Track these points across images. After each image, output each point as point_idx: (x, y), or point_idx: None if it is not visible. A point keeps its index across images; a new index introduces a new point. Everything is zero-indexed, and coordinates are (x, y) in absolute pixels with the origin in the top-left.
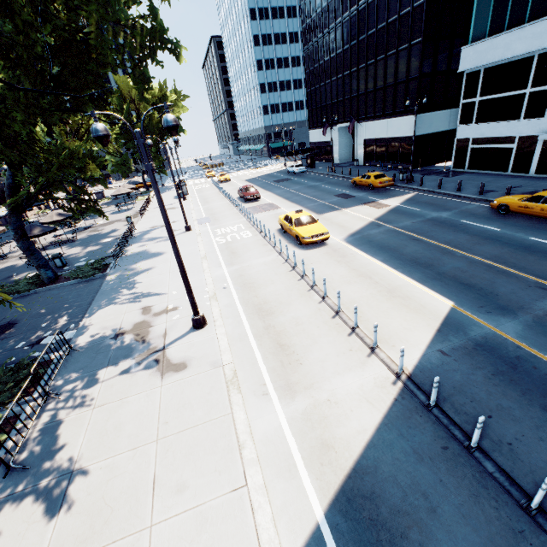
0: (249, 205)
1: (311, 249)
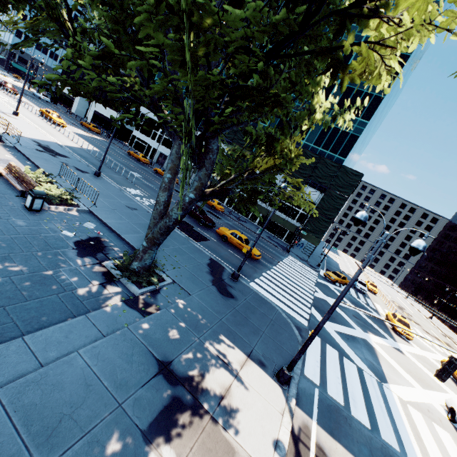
0: (9, 93)
1: (57, 126)
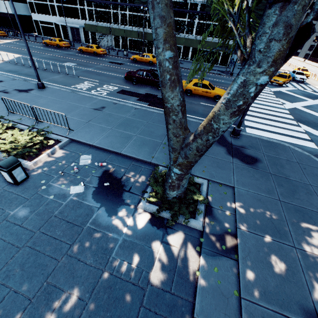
0: None
1: None
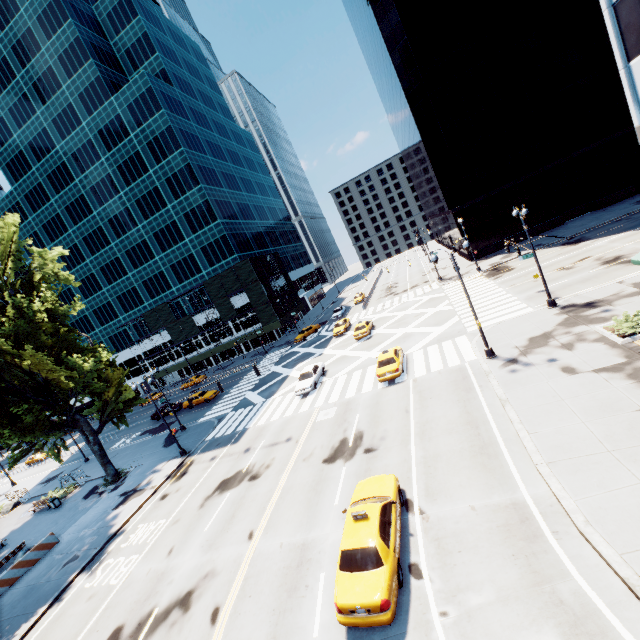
0: None
1: (47, 459)
